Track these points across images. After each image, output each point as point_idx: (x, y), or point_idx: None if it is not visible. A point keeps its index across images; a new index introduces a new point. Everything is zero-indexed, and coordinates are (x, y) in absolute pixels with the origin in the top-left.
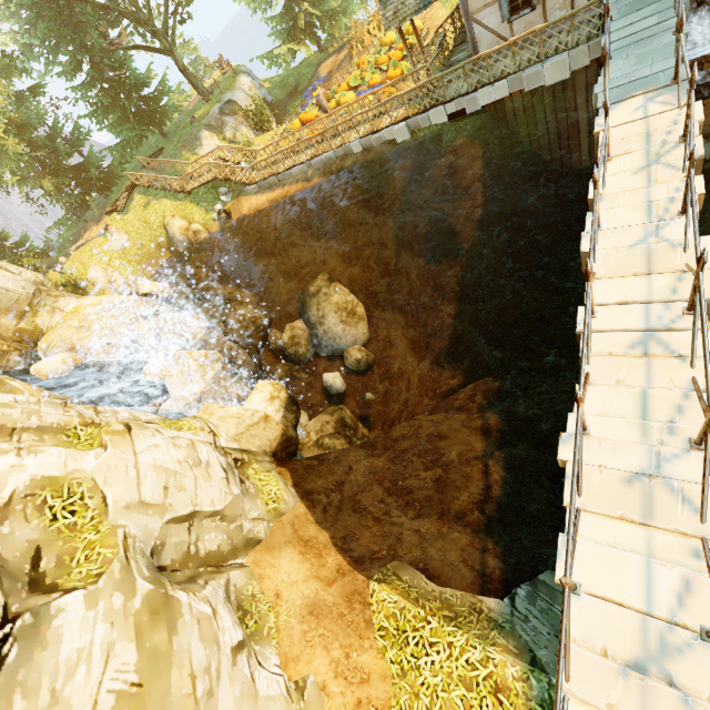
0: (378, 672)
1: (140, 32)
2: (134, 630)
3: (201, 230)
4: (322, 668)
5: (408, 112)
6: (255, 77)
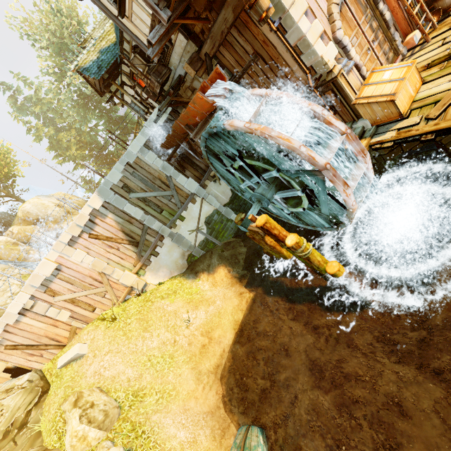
0: None
1: None
2: None
3: None
4: None
5: None
6: None
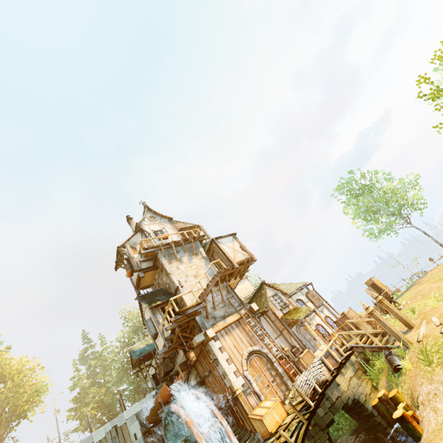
0: None
1: None
2: None
3: None
4: None
5: None
6: None
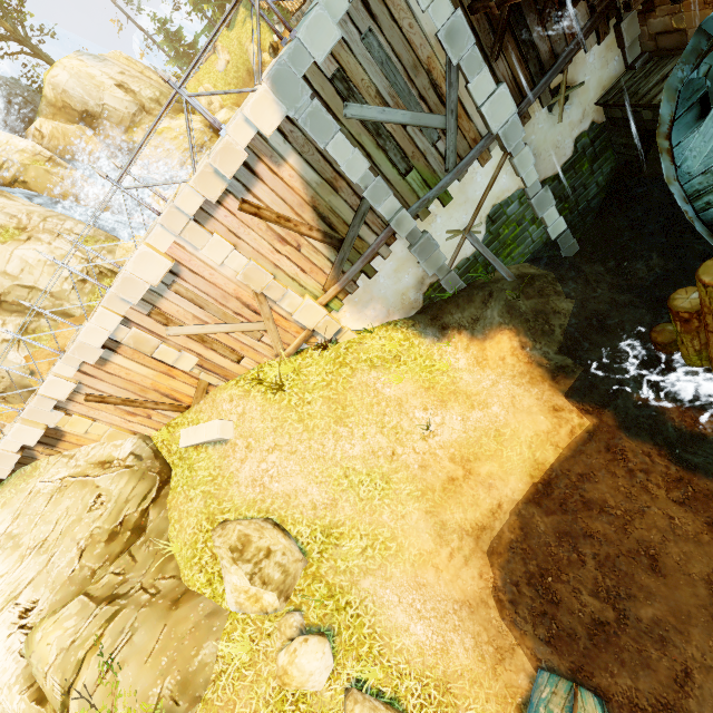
0: None
1: None
2: None
3: (266, 62)
4: (44, 368)
5: None
6: None
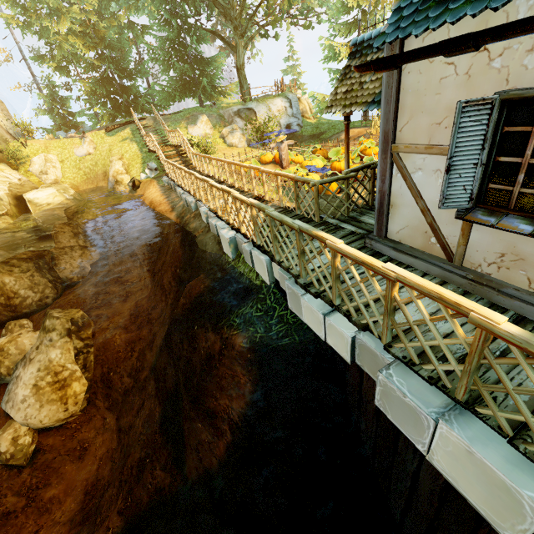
0: None
1: None
2: None
3: (124, 183)
4: None
5: (241, 225)
6: (296, 106)
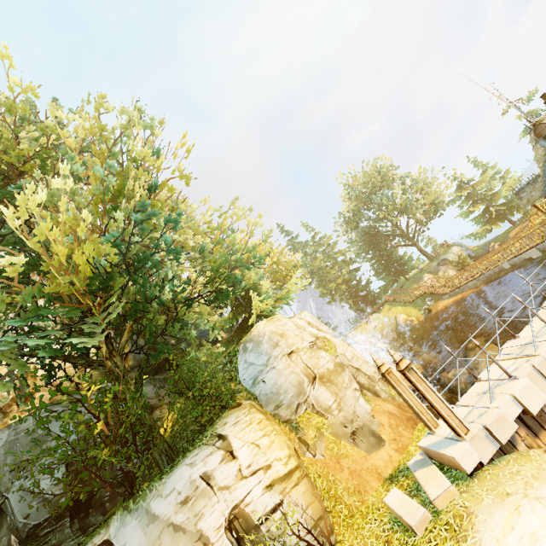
0: (408, 437)
1: (403, 240)
2: (334, 364)
3: (414, 320)
4: (384, 420)
5: (536, 242)
6: (463, 246)
